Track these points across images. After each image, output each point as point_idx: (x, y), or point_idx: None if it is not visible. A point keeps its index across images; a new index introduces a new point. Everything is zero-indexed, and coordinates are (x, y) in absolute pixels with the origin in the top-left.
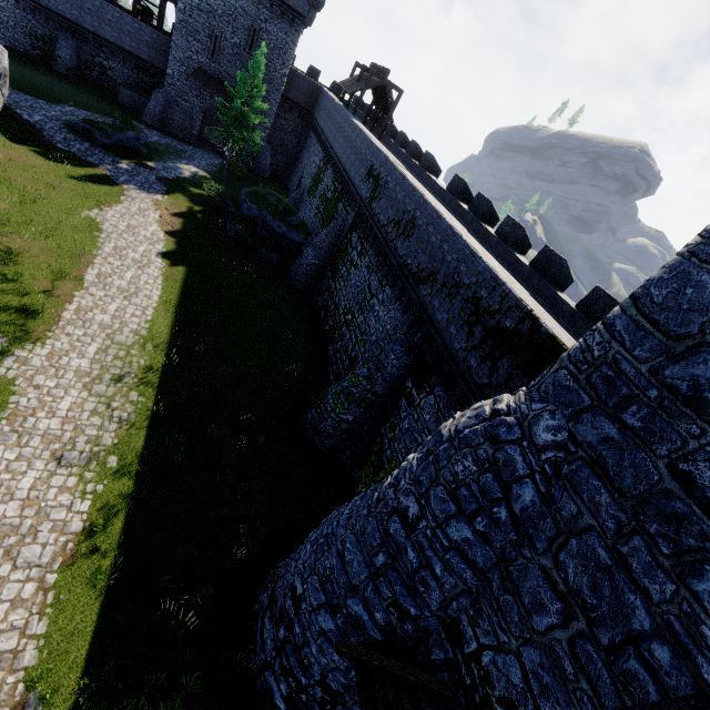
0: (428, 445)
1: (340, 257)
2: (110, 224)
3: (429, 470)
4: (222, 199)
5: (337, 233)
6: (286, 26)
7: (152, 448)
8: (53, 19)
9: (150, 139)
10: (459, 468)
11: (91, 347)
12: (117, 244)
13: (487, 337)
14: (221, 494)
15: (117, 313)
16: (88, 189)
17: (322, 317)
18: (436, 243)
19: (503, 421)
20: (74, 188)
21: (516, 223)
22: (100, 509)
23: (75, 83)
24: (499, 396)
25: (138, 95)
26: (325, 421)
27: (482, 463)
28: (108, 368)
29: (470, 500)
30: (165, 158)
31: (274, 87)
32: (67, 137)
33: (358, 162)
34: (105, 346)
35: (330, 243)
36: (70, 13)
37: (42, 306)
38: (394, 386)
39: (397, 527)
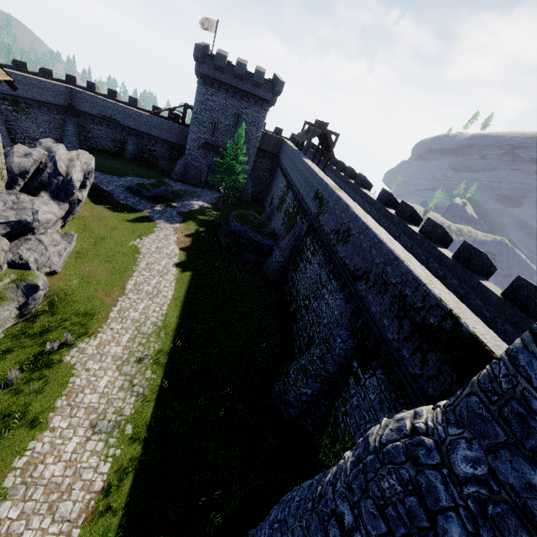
0: (359, 450)
1: (298, 256)
2: (145, 248)
3: (359, 480)
4: (218, 221)
5: (296, 238)
6: (258, 108)
7: (157, 418)
8: (126, 130)
9: (175, 188)
10: (385, 485)
11: (125, 337)
12: (148, 261)
13: (415, 331)
14: (205, 458)
15: (143, 310)
16: (135, 226)
17: (288, 301)
18: (366, 248)
19: (421, 441)
20: (127, 227)
21: (436, 223)
22: (116, 471)
23: (135, 162)
24: (419, 409)
25: (169, 163)
26: (289, 392)
27: (405, 483)
28: (133, 353)
29: (398, 523)
30: (184, 198)
31: (252, 144)
32: (126, 196)
33: (308, 188)
34: (134, 336)
35: (291, 245)
36: (134, 126)
37: (98, 310)
38: (343, 365)
39: (335, 532)
